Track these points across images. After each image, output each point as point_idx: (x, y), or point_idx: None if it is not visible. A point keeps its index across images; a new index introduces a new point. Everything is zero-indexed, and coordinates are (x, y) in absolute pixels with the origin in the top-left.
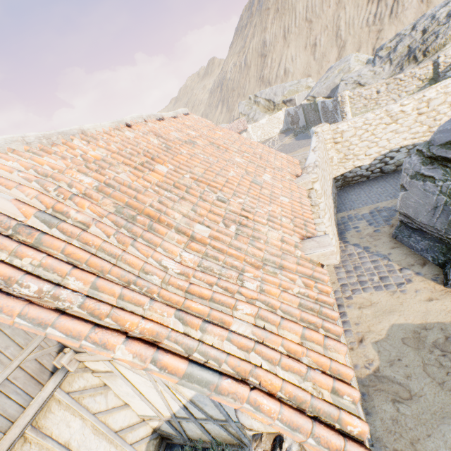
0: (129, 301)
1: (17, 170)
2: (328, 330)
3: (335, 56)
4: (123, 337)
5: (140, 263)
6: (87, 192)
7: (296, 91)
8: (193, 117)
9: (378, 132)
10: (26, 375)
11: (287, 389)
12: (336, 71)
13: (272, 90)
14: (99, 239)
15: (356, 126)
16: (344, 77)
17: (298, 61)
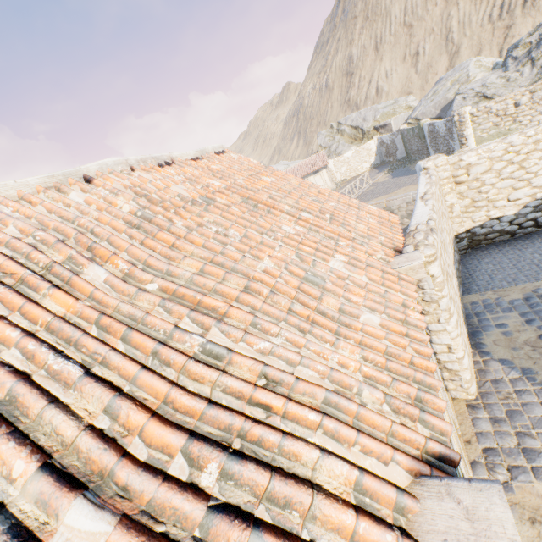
0: None
1: None
2: None
3: (445, 65)
4: None
5: None
6: None
7: (392, 113)
8: (230, 156)
9: (532, 163)
10: None
11: None
12: (448, 83)
13: (360, 115)
14: None
15: (493, 156)
16: (460, 89)
17: (394, 77)
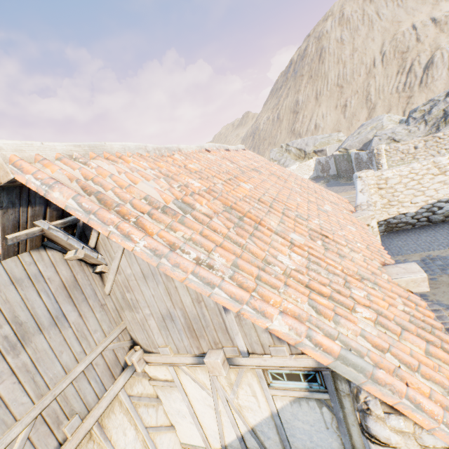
0: (265, 282)
1: (149, 168)
2: (448, 352)
3: (365, 115)
4: (277, 309)
5: (263, 254)
6: (200, 193)
7: (327, 143)
8: (249, 152)
9: (425, 181)
10: (104, 364)
11: (436, 397)
12: (368, 128)
13: (303, 141)
14: (225, 229)
15: (402, 174)
16: (377, 133)
17: (328, 118)
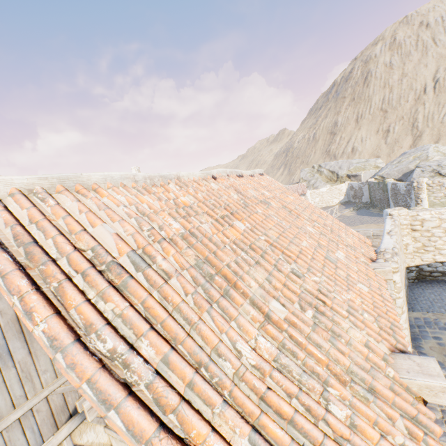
0: (198, 393)
1: (123, 205)
2: None
3: (409, 143)
4: None
5: (215, 340)
6: (173, 238)
7: (363, 168)
8: (267, 178)
9: None
10: (48, 410)
11: None
12: (411, 157)
13: (337, 163)
14: (179, 297)
15: (442, 217)
16: (420, 164)
17: (368, 142)
